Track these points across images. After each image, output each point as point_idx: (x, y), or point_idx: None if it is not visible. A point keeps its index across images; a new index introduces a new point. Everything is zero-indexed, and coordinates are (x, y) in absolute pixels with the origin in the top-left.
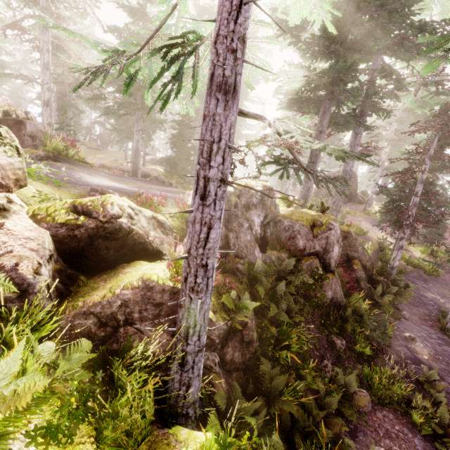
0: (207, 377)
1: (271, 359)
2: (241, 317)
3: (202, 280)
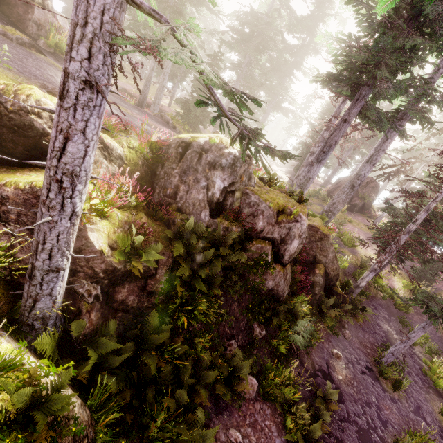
0: (77, 303)
1: (172, 317)
2: (138, 263)
3: (56, 197)
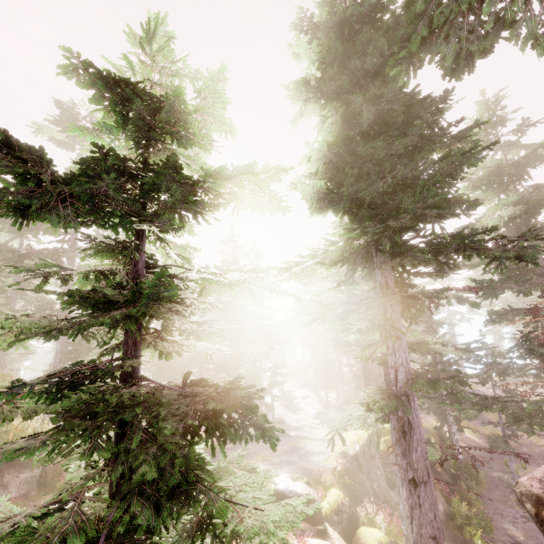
0: None
1: None
2: None
3: None
